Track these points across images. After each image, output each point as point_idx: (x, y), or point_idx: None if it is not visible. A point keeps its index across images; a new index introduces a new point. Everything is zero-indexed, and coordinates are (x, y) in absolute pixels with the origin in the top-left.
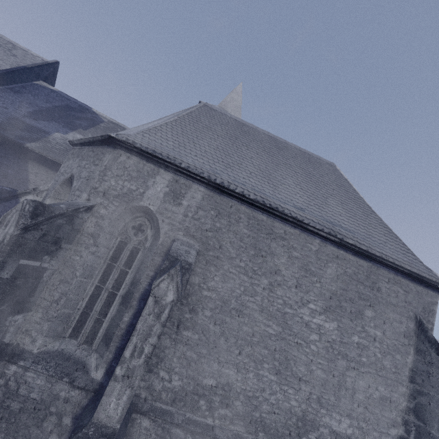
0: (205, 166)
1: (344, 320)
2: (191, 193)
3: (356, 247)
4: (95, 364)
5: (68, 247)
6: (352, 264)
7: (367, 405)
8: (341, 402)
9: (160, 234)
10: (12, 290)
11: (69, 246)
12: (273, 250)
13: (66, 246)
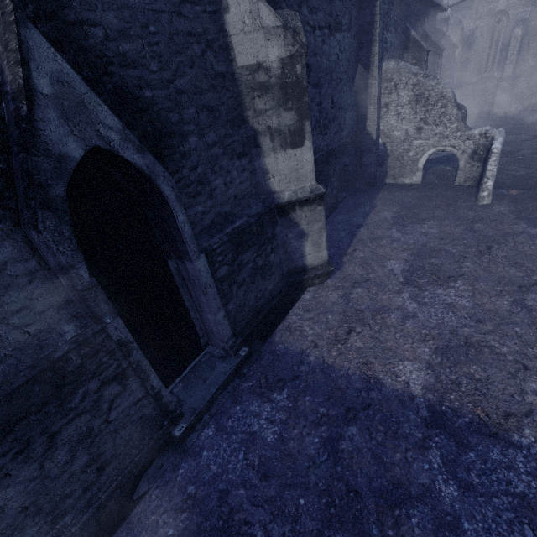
0: None
1: None
2: None
3: None
4: (496, 75)
5: (473, 46)
6: None
7: None
8: None
9: (510, 16)
10: (464, 65)
11: (473, 45)
12: None
13: (473, 45)
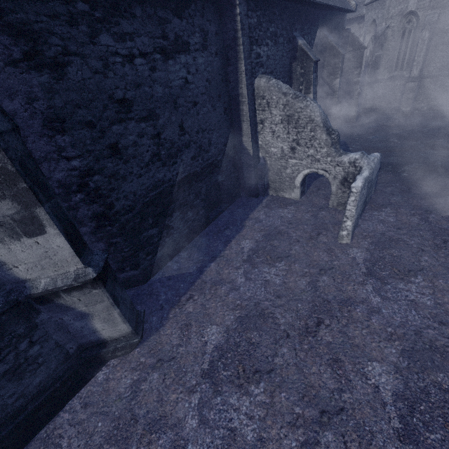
0: None
1: None
2: None
3: None
4: (405, 74)
5: (384, 45)
6: None
7: None
8: None
9: (419, 18)
10: (375, 63)
11: (385, 44)
12: None
13: (384, 44)
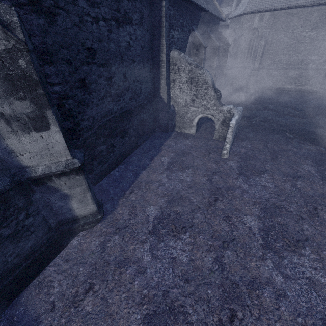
0: (269, 4)
1: (318, 30)
2: (265, 16)
3: (324, 3)
4: (251, 65)
5: (240, 45)
6: (324, 9)
7: (324, 50)
8: (315, 52)
9: (259, 32)
10: (235, 56)
11: (240, 45)
12: (293, 20)
13: (240, 45)
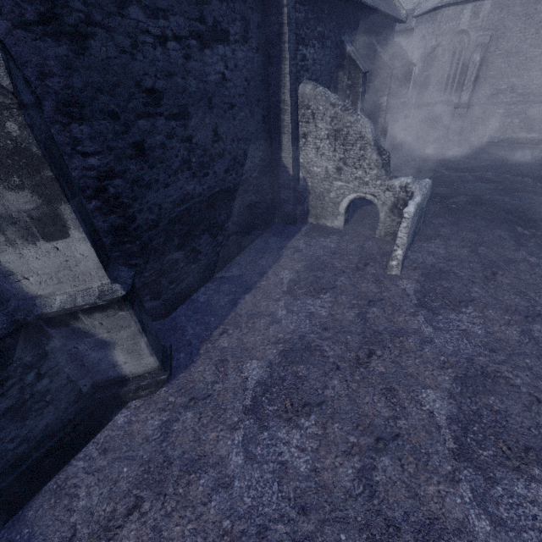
0: None
1: None
2: (483, 8)
3: None
4: (454, 99)
5: (434, 64)
6: None
7: None
8: None
9: (471, 38)
10: (423, 84)
11: (434, 64)
12: (538, 10)
13: (433, 64)
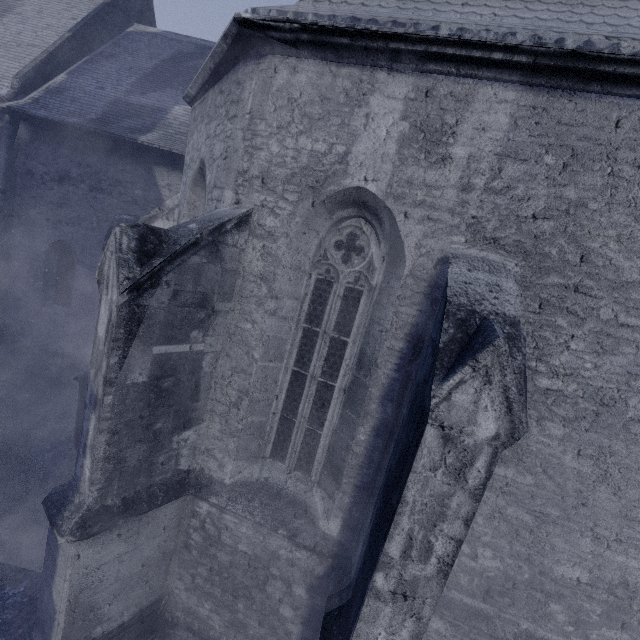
0: (503, 21)
1: None
2: (473, 116)
3: None
4: (321, 507)
5: (227, 308)
6: None
7: None
8: None
9: (405, 250)
10: (161, 398)
11: (228, 305)
12: None
13: (223, 306)
